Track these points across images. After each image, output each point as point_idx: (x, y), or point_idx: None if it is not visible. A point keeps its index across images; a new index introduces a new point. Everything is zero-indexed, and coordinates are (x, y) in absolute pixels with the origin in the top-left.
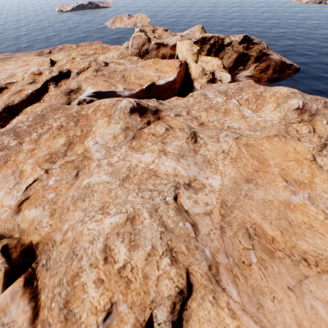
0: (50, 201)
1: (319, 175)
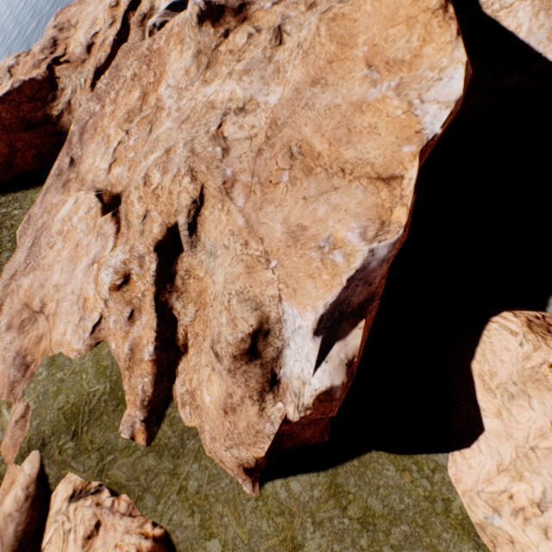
0: (131, 160)
1: (437, 38)
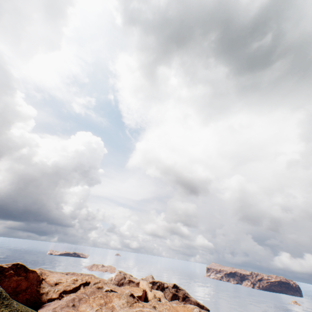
0: None
1: None
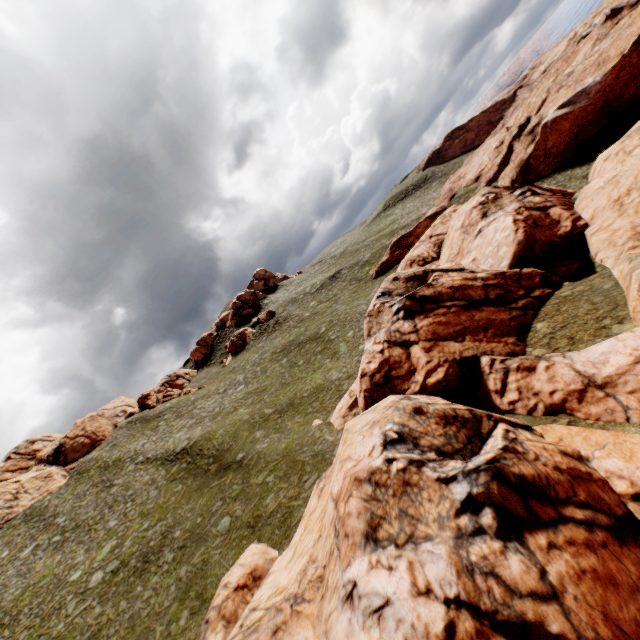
0: None
1: None
